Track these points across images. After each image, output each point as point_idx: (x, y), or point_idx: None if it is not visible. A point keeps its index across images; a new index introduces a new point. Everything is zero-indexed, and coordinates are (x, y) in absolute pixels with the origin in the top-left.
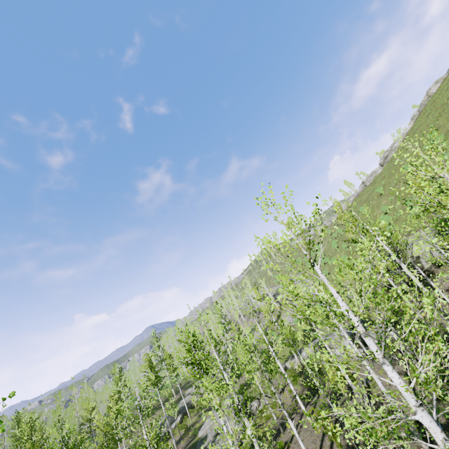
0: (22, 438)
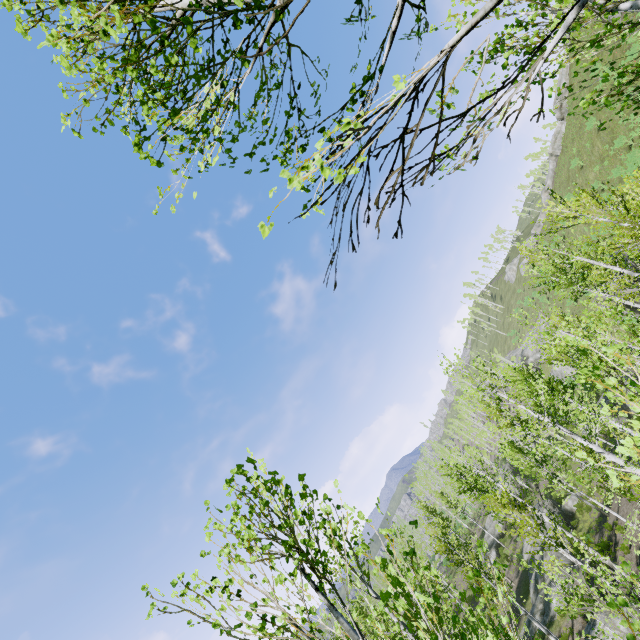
0: None
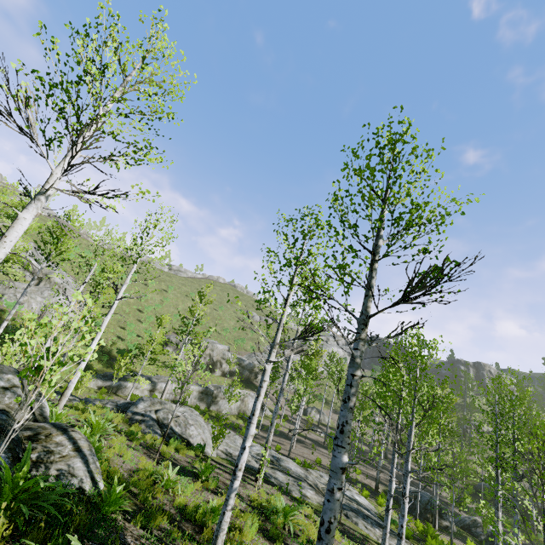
0: None
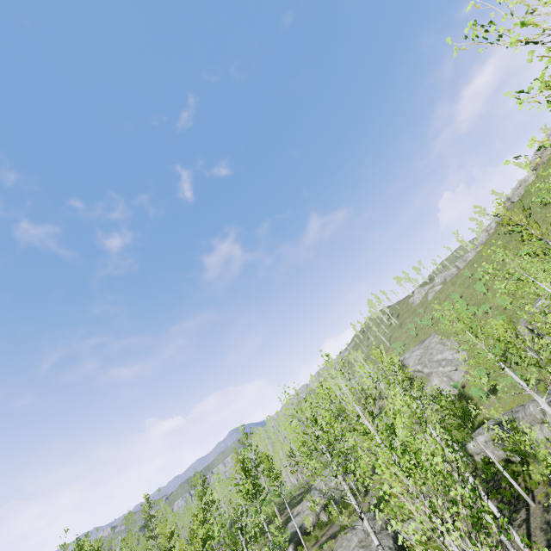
0: None
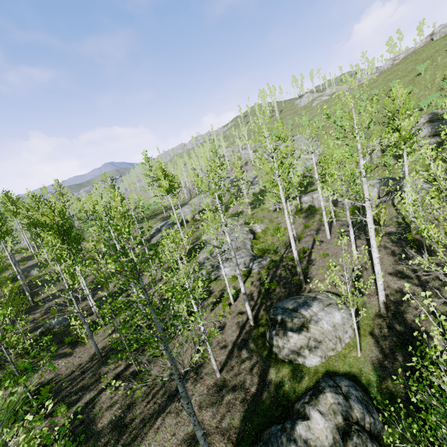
0: (19, 214)
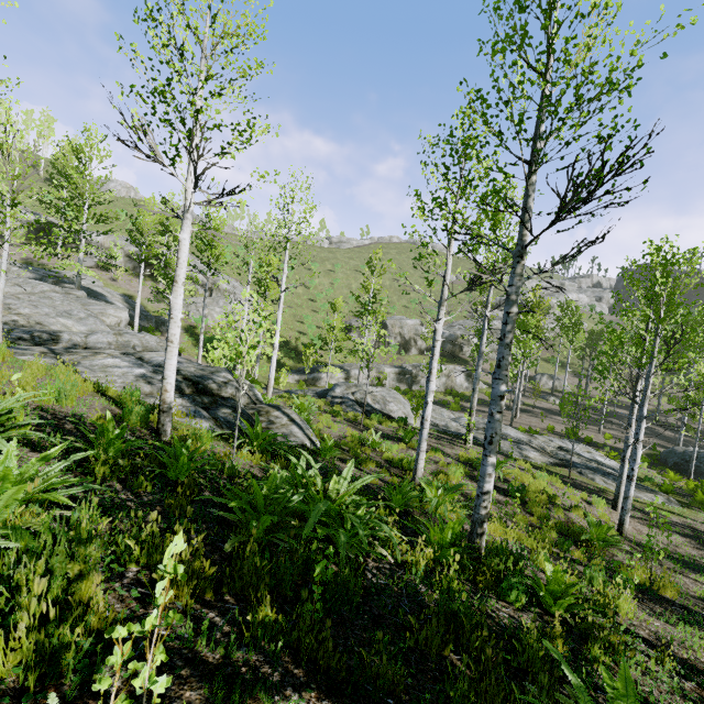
0: None
